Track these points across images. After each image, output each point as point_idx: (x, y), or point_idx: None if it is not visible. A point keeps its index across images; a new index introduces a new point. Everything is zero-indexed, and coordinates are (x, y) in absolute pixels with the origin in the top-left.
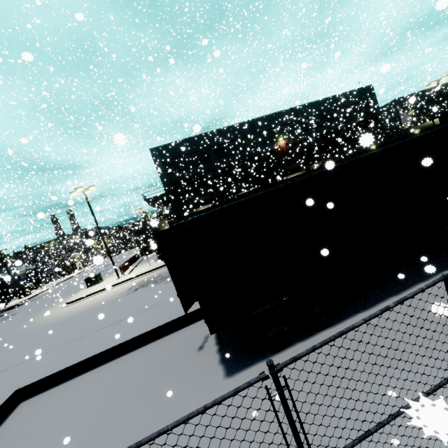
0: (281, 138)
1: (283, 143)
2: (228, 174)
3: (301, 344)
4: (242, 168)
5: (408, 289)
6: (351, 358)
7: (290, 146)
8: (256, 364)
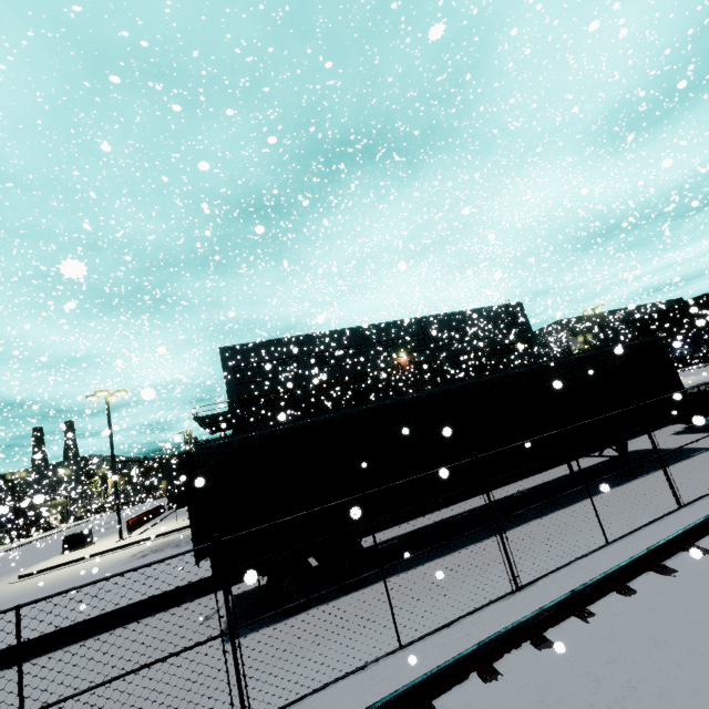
0: (402, 354)
1: (406, 360)
2: (323, 394)
3: (321, 606)
4: (344, 387)
5: (457, 550)
6: (361, 615)
7: (414, 365)
8: (263, 628)
